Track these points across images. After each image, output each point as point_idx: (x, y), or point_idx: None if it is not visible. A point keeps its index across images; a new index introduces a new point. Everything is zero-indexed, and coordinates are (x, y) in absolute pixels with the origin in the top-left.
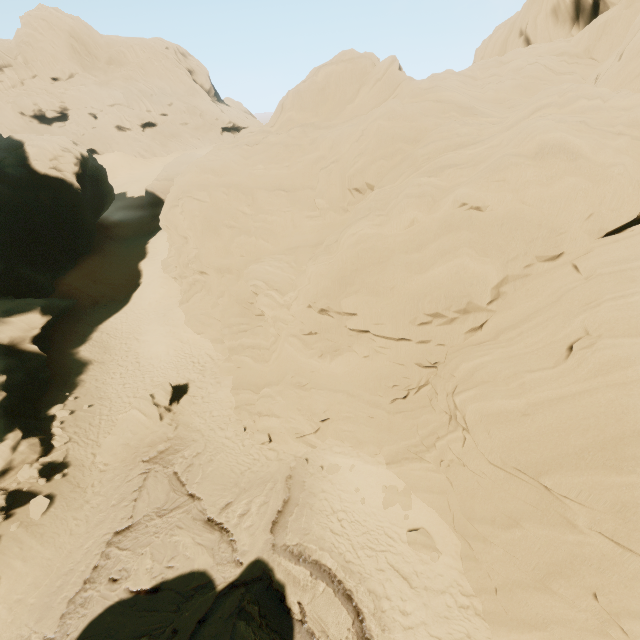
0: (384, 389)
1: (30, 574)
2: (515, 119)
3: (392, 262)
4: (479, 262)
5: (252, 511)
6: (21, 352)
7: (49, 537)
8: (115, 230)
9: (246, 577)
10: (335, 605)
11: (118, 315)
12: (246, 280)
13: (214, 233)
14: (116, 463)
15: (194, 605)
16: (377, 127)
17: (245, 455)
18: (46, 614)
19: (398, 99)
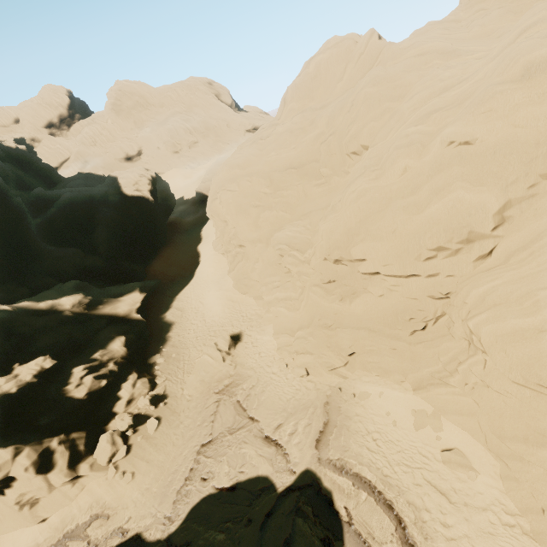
0: (402, 323)
1: (152, 471)
2: (499, 48)
3: (390, 208)
4: (475, 192)
5: (299, 431)
6: (131, 320)
7: (160, 446)
8: (179, 225)
9: (299, 483)
10: (377, 512)
11: (187, 287)
12: (273, 246)
13: (245, 214)
14: (197, 395)
15: (262, 502)
16: (364, 95)
17: (289, 386)
18: (164, 500)
19: (381, 65)
